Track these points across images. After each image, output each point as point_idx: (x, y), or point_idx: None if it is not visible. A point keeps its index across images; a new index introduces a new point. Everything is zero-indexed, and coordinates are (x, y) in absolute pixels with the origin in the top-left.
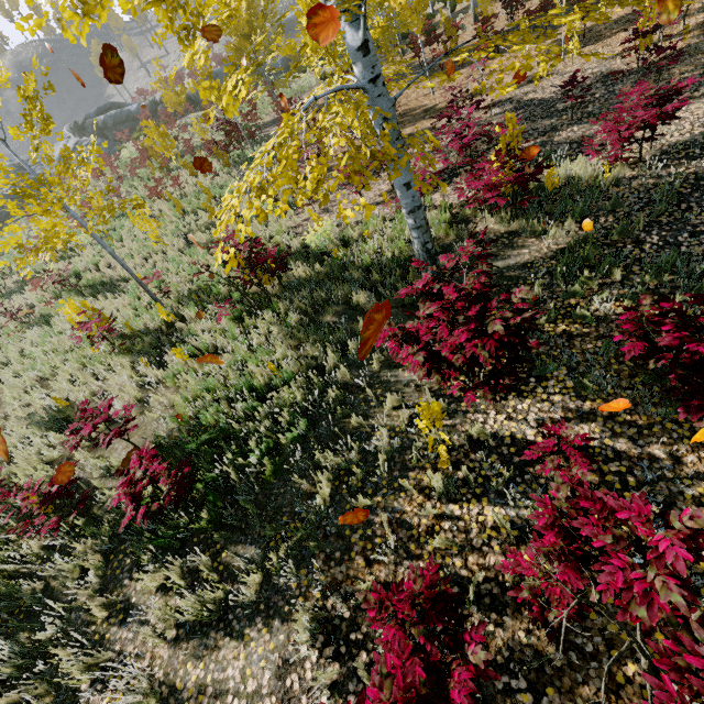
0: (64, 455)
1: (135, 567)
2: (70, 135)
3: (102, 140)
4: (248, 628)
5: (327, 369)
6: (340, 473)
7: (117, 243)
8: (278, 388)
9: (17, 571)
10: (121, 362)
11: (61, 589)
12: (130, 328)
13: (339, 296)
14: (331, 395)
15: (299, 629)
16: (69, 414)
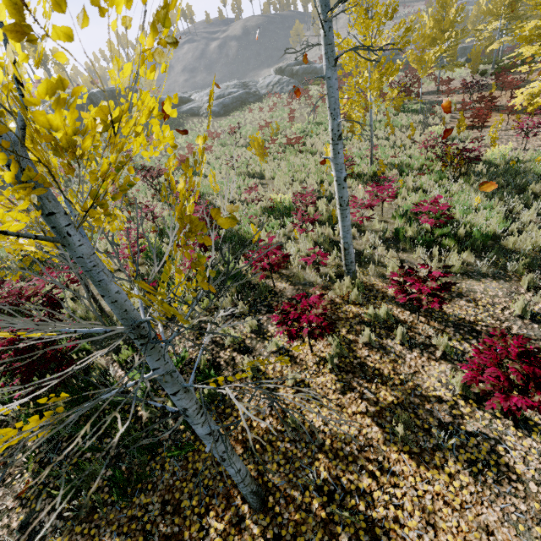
0: (328, 209)
1: (399, 249)
2: (273, 74)
3: (295, 80)
4: (483, 279)
5: (514, 210)
6: (533, 248)
7: (315, 135)
8: (478, 211)
9: (327, 236)
10: (349, 183)
11: (355, 247)
12: (353, 170)
13: (522, 181)
14: (523, 219)
15: (525, 281)
16: (329, 194)
